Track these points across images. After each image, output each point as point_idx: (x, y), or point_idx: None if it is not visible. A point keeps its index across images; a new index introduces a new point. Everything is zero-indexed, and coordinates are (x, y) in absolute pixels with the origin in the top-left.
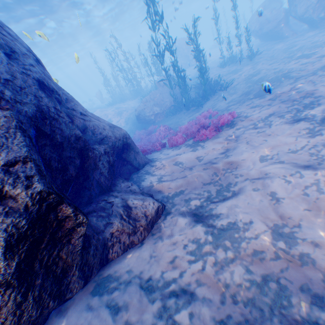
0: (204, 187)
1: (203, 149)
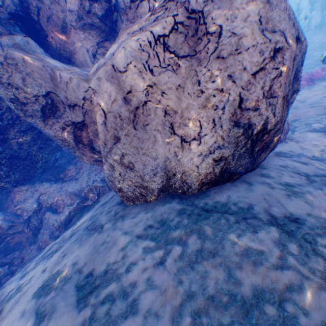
0: (320, 117)
1: (300, 95)
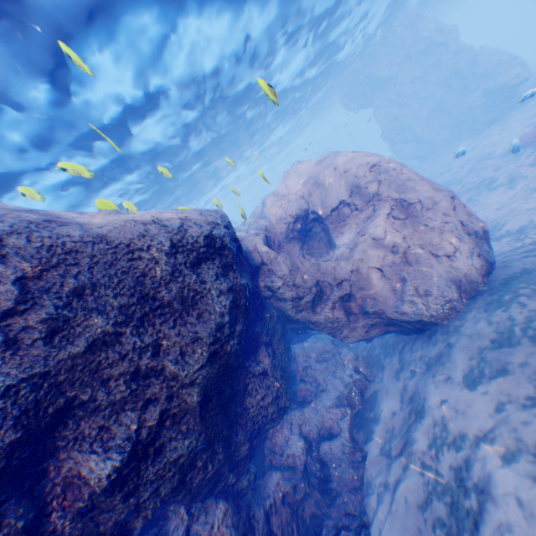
0: None
1: None
